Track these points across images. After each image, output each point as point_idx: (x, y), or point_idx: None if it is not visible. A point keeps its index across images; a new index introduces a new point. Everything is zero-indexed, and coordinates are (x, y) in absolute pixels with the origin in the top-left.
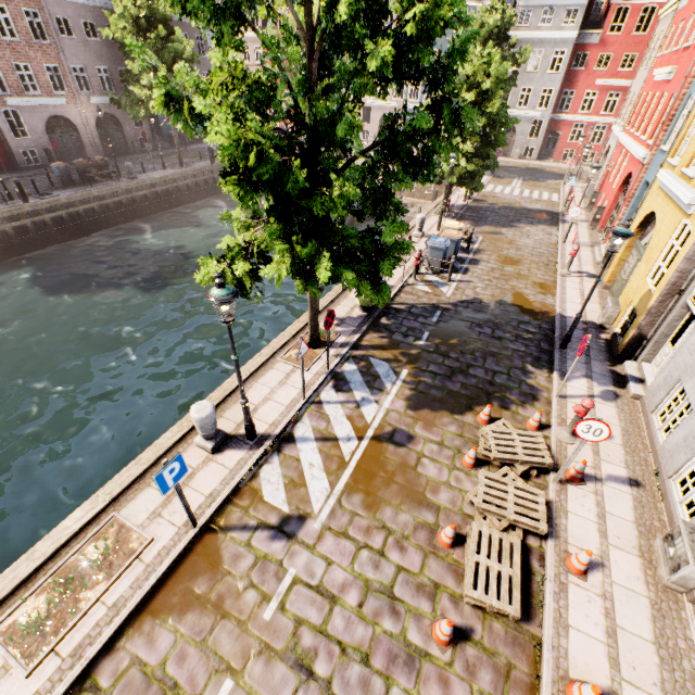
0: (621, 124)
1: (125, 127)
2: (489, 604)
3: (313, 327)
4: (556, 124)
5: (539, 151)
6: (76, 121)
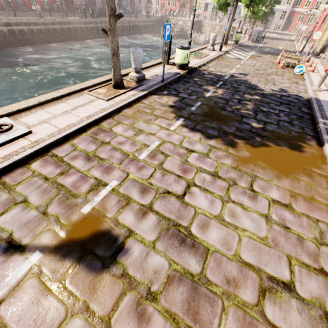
0: (324, 3)
1: None
2: (291, 63)
3: (227, 36)
4: (292, 13)
5: (282, 27)
6: None
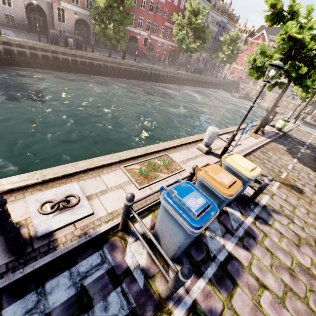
0: None
1: (199, 62)
2: None
3: (298, 114)
4: None
5: None
6: (192, 57)
